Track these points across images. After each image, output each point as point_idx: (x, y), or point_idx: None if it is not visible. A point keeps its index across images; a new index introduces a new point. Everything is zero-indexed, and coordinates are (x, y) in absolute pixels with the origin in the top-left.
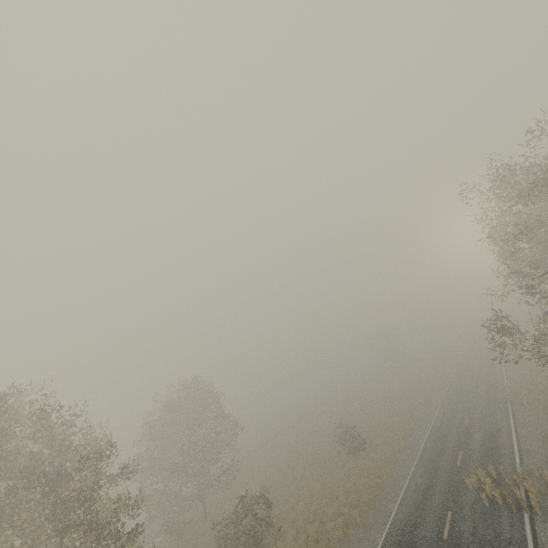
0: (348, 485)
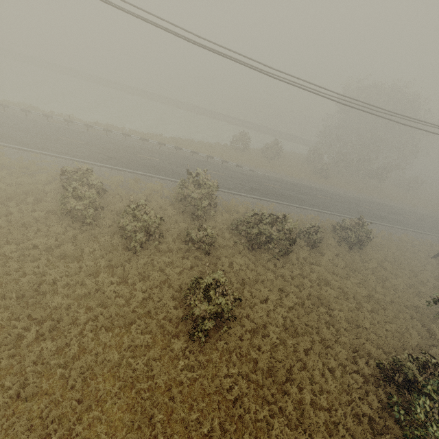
0: None
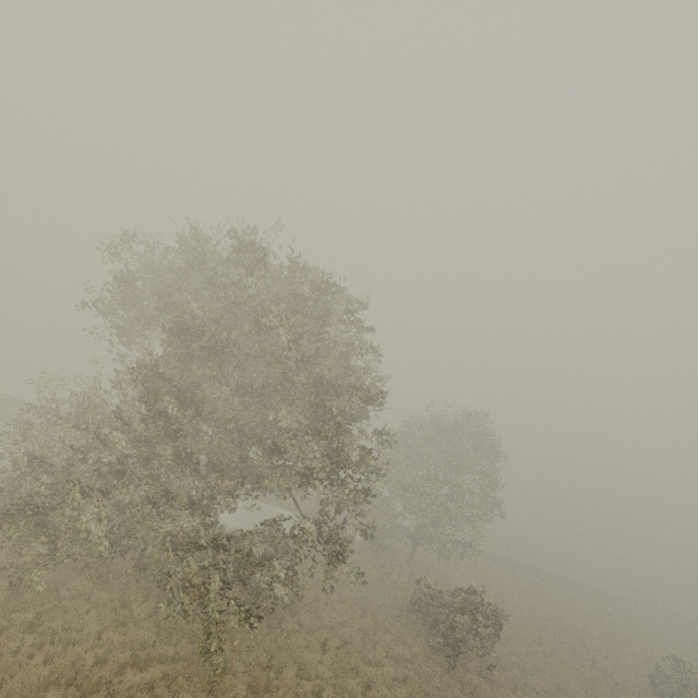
0: None
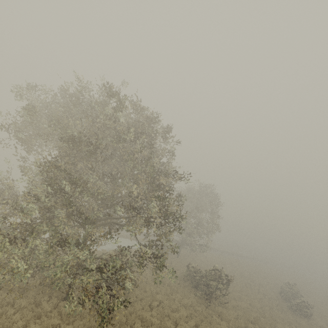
0: (289, 327)
